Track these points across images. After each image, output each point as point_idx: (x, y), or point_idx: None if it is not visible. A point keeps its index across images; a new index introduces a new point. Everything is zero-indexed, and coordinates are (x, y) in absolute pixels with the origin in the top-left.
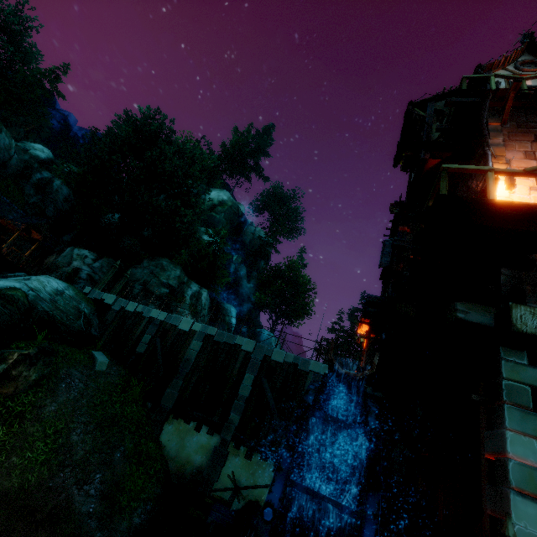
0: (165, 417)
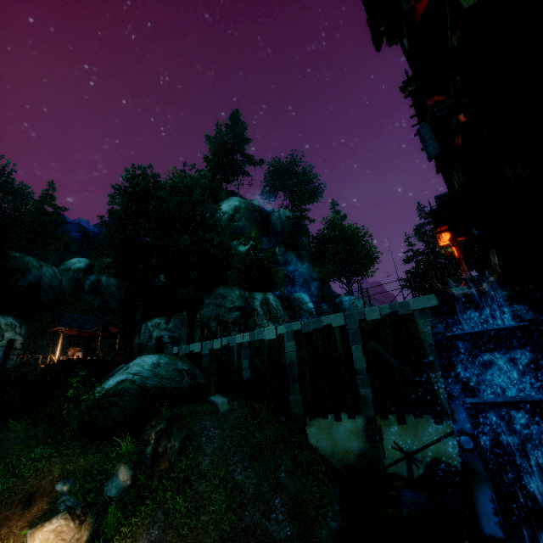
0: (303, 422)
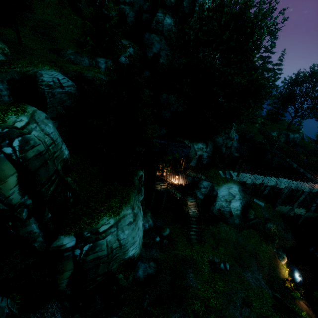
0: (277, 207)
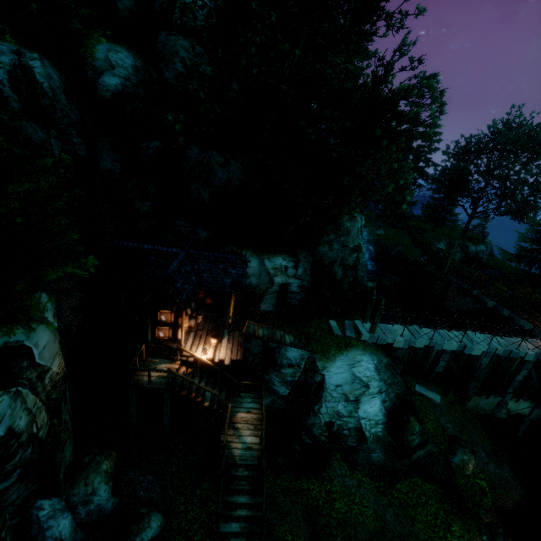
0: (470, 400)
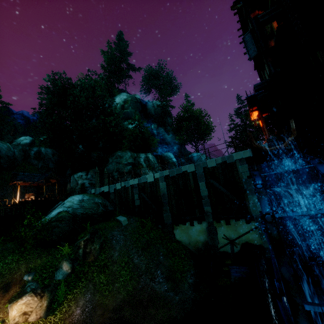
0: (172, 228)
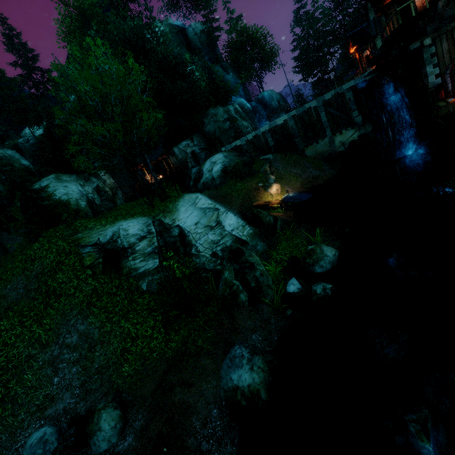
0: (304, 150)
